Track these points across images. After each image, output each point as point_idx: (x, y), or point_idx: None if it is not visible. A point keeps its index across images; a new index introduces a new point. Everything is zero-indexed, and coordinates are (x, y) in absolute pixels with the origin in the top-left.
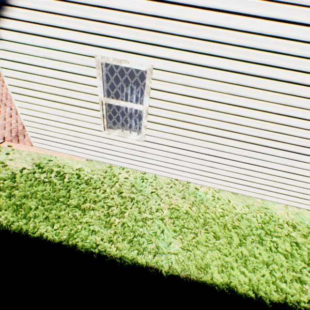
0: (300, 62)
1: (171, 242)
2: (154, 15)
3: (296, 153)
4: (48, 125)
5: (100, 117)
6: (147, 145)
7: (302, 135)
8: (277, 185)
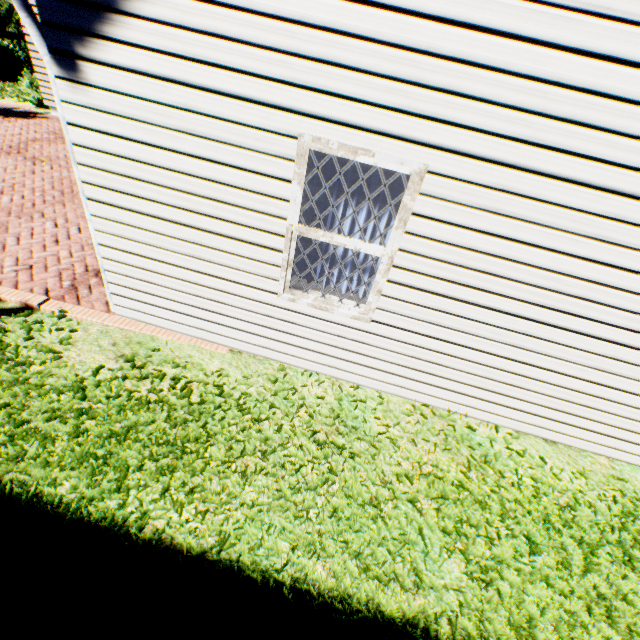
0: None
1: (443, 561)
2: (457, 59)
3: None
4: (156, 272)
5: (279, 264)
6: (374, 329)
7: None
8: None
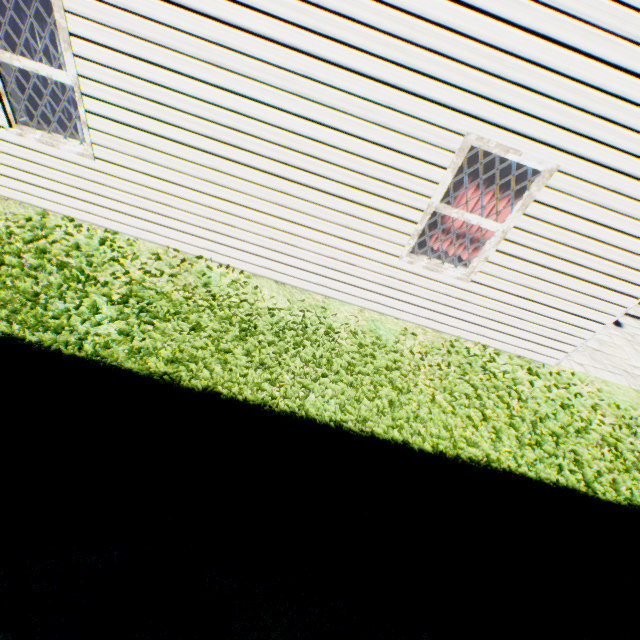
0: (300, 9)
1: (102, 323)
2: None
3: (348, 201)
4: None
5: None
6: (102, 168)
7: (347, 164)
8: (340, 267)
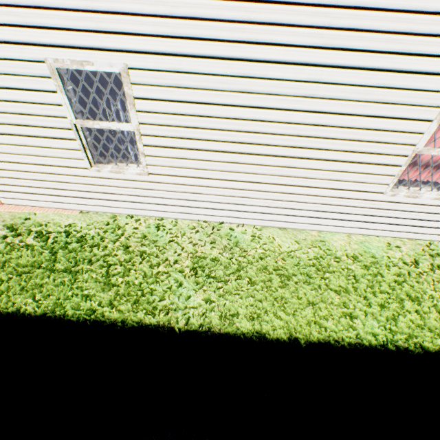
0: (313, 34)
1: (190, 296)
2: None
3: (342, 162)
4: (13, 170)
5: (79, 149)
6: (153, 179)
7: (344, 136)
8: (332, 209)
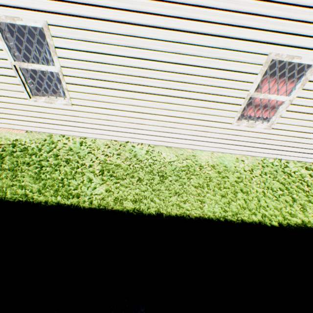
0: (174, 8)
1: (96, 187)
2: None
3: (203, 101)
4: None
5: (20, 84)
6: (76, 108)
7: (202, 82)
8: (200, 134)
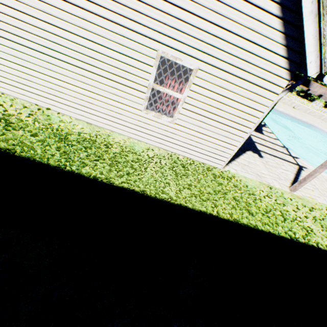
0: None
1: None
2: None
3: (113, 81)
4: None
5: None
6: None
7: (109, 63)
8: (116, 115)
